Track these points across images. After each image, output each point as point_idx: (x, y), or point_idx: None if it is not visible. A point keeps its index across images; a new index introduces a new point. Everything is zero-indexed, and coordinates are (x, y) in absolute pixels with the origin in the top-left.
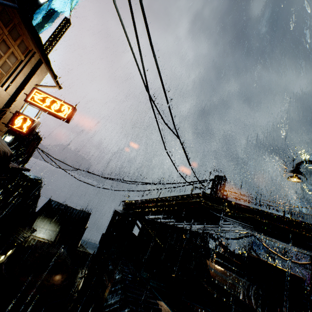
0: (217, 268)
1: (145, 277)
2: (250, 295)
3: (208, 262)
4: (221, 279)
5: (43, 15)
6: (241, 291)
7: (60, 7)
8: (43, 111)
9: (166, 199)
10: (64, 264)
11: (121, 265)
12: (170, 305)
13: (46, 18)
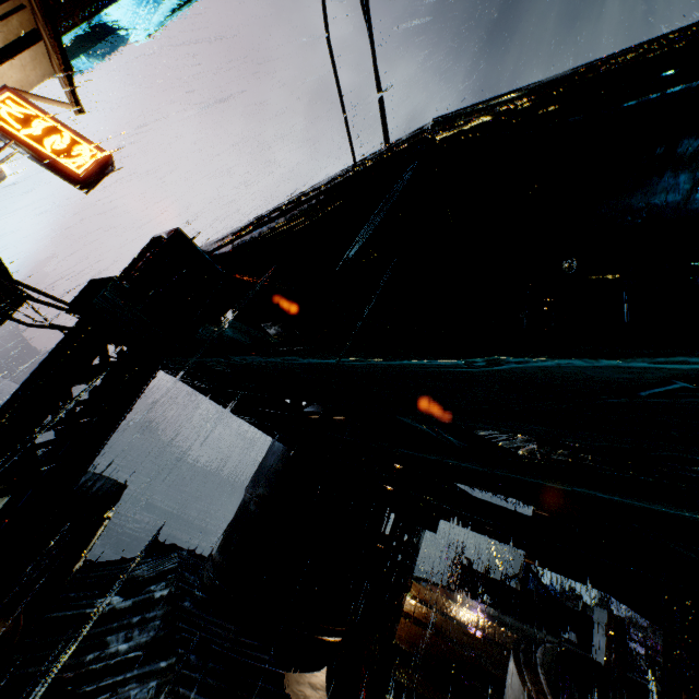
0: (447, 606)
1: (210, 338)
2: (535, 663)
3: (425, 592)
4: (457, 630)
5: (80, 31)
6: (509, 659)
7: (123, 22)
8: (21, 151)
9: (319, 185)
10: (7, 591)
11: (179, 570)
12: (296, 348)
13: (86, 42)
